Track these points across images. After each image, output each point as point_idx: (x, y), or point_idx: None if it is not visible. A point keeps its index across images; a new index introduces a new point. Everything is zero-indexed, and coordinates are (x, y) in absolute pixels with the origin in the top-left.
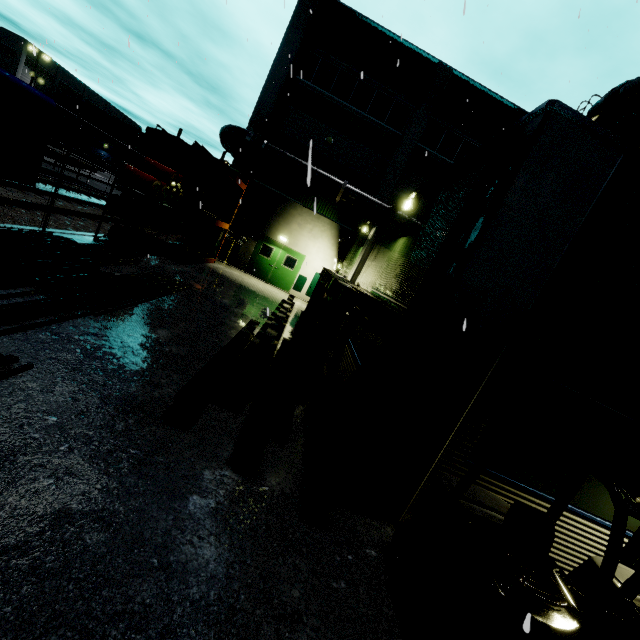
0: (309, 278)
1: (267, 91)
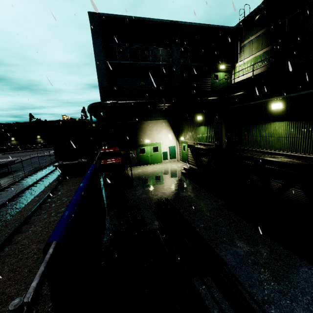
0: (167, 151)
1: (100, 76)
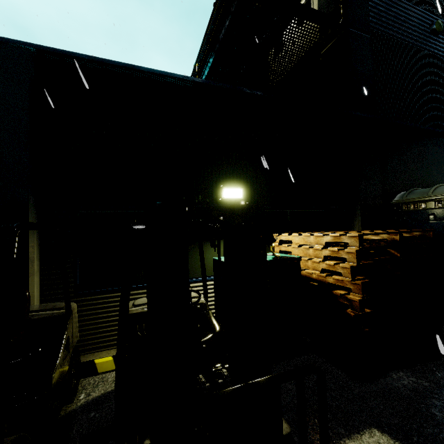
0: None
1: None
